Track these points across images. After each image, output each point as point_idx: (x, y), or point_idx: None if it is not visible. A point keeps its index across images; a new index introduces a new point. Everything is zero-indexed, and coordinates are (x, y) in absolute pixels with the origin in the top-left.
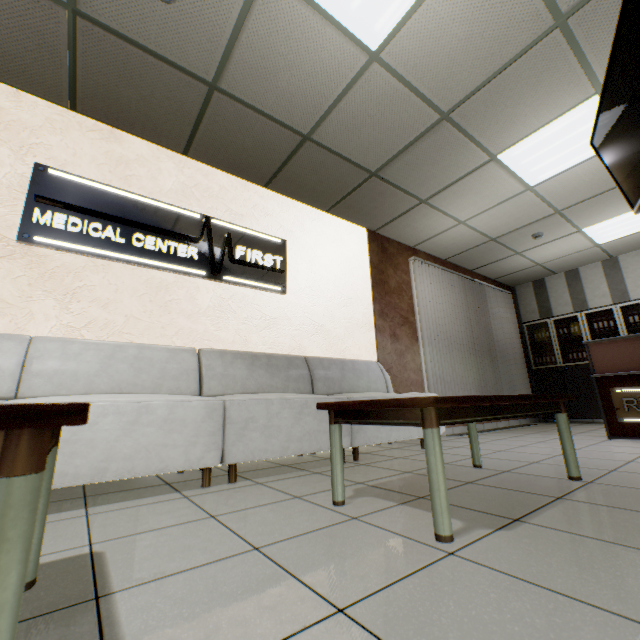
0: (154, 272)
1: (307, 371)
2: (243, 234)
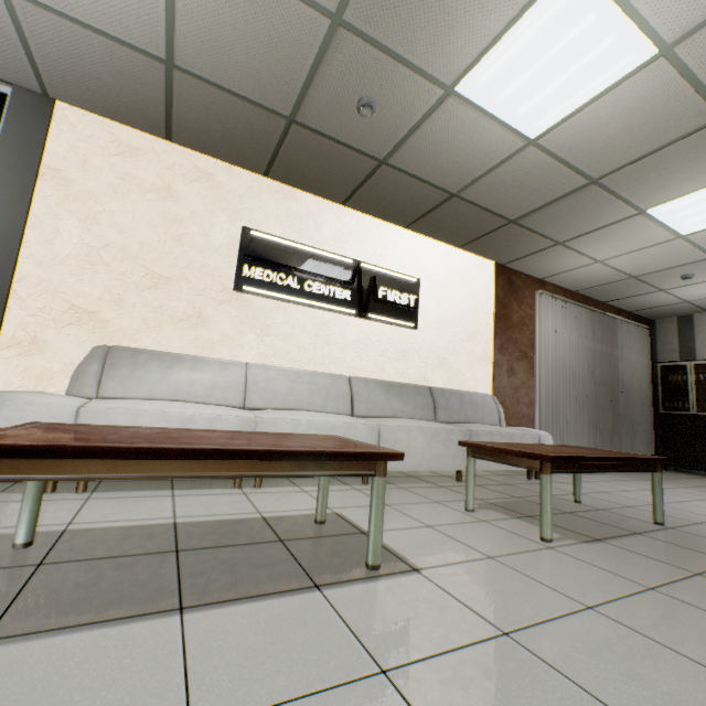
0: (317, 311)
1: (431, 401)
2: (385, 275)
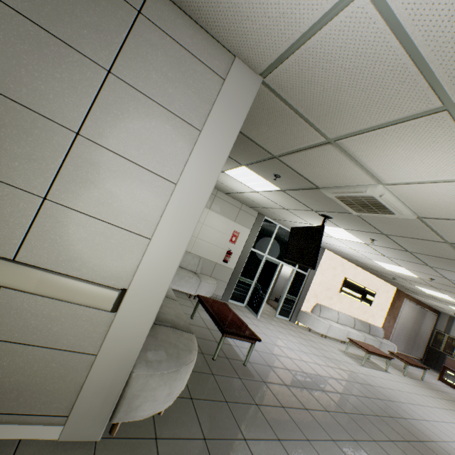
0: (351, 298)
1: (369, 327)
2: (368, 291)
